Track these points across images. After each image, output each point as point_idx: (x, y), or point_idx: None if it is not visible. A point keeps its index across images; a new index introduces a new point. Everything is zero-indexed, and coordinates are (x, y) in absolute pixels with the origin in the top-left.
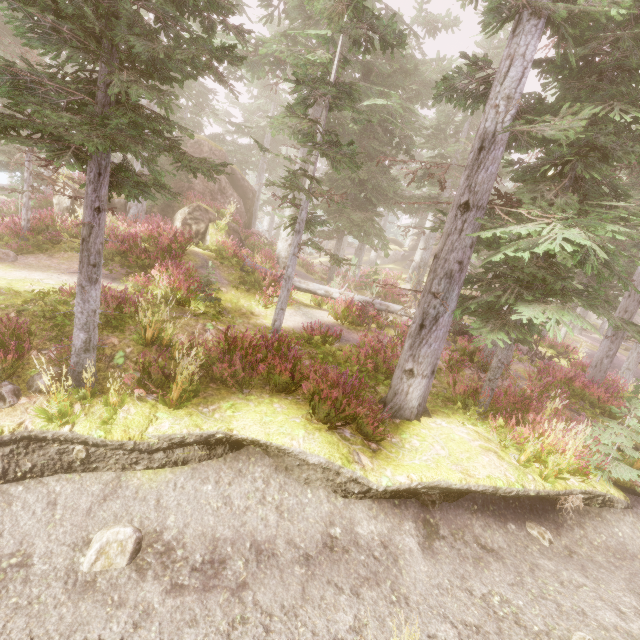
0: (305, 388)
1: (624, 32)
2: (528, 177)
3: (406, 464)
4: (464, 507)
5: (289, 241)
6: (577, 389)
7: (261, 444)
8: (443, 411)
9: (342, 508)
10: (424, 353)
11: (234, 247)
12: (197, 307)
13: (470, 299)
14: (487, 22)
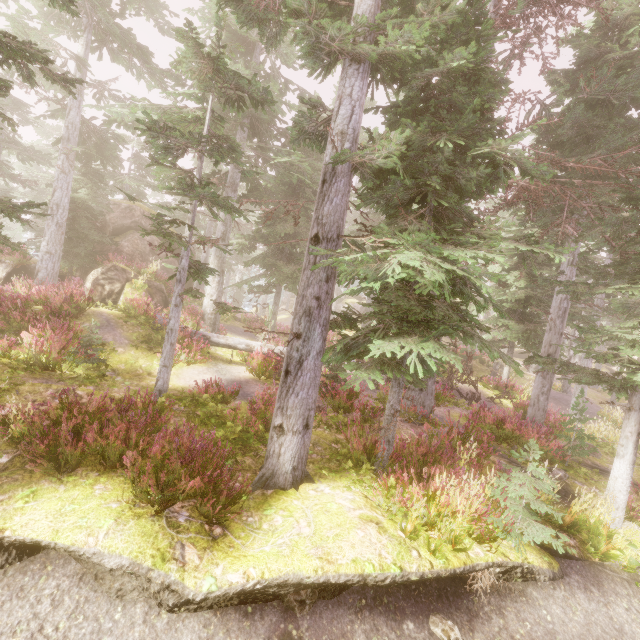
0: (128, 460)
1: (433, 71)
2: (393, 212)
3: (251, 553)
4: (347, 604)
5: (214, 296)
6: (509, 432)
7: (48, 546)
8: (336, 473)
9: (162, 630)
10: (292, 404)
11: (146, 305)
12: (71, 371)
13: (352, 339)
14: (310, 67)
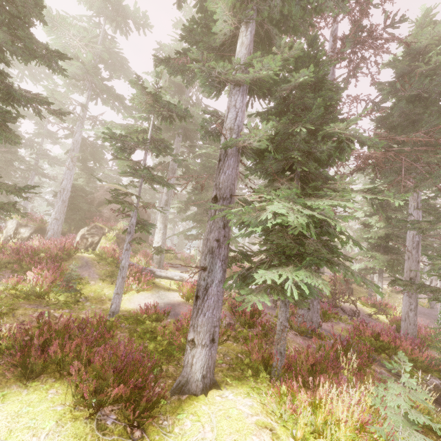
0: (74, 369)
1: (288, 85)
2: (272, 178)
3: None
4: None
5: (160, 243)
6: (386, 343)
7: None
8: (239, 380)
9: None
10: (201, 322)
11: (113, 250)
12: (55, 298)
13: (248, 270)
14: (208, 91)
